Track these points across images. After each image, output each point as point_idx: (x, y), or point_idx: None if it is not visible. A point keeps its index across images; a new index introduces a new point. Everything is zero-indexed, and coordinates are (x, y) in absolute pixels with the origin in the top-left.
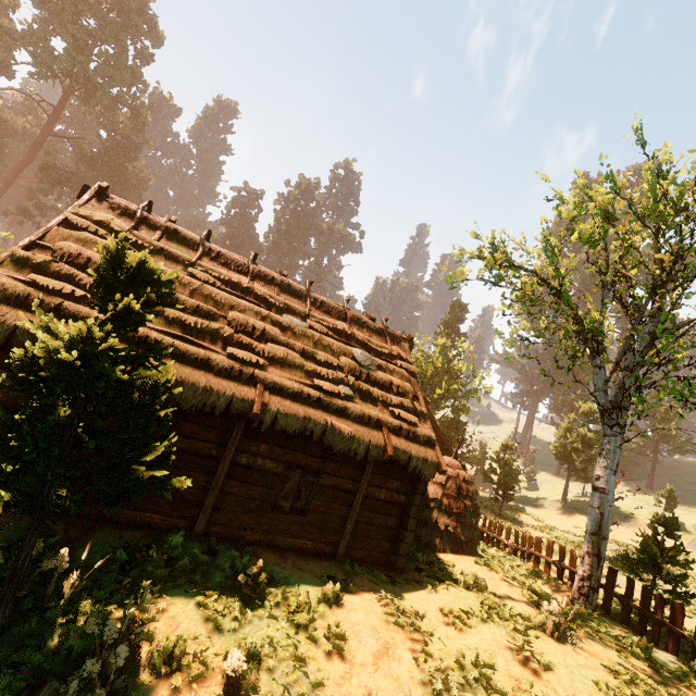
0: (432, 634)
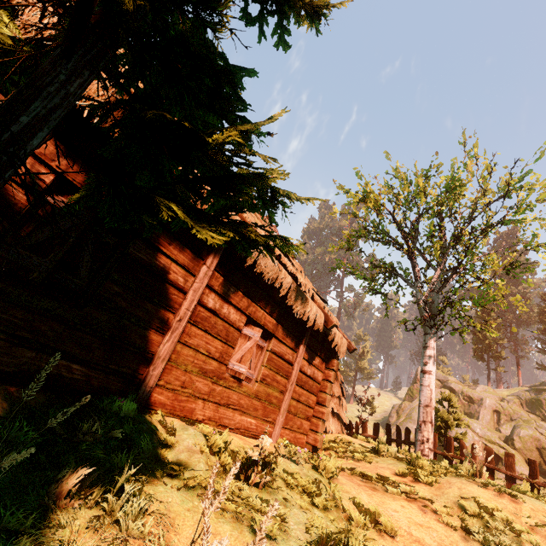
0: (423, 494)
